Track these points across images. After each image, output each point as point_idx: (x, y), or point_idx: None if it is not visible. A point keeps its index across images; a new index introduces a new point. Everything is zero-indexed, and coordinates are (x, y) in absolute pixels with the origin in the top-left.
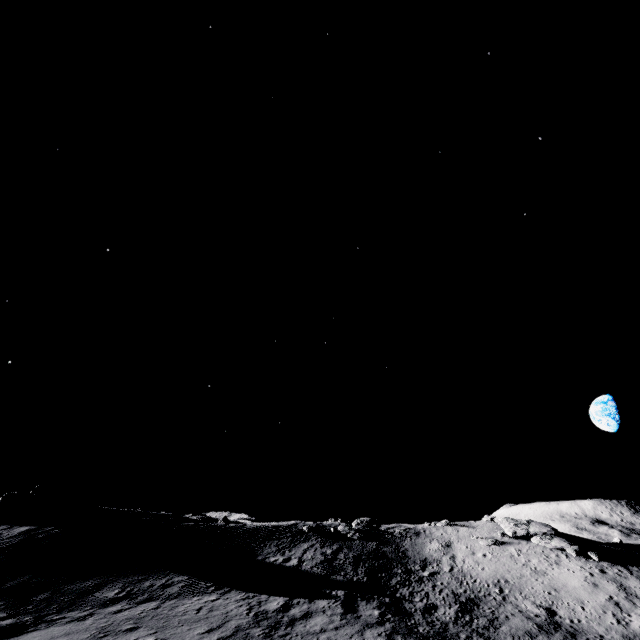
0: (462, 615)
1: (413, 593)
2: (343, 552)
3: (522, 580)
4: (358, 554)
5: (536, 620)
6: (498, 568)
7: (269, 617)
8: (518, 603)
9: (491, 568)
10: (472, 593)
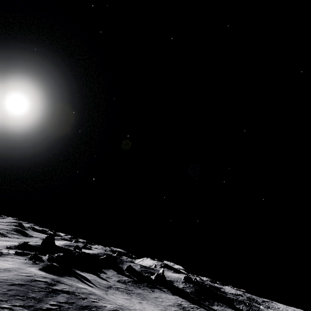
0: None
1: None
2: (250, 309)
3: None
4: None
5: None
6: None
7: None
8: None
9: None
10: None
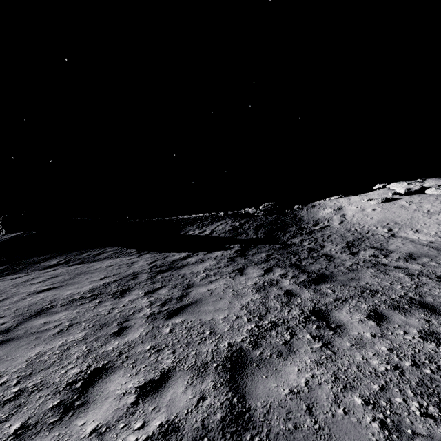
0: (348, 250)
1: (303, 240)
2: (248, 223)
3: (413, 220)
4: (261, 223)
5: (432, 246)
6: (387, 216)
7: (165, 265)
8: (409, 236)
9: (380, 217)
10: (360, 235)
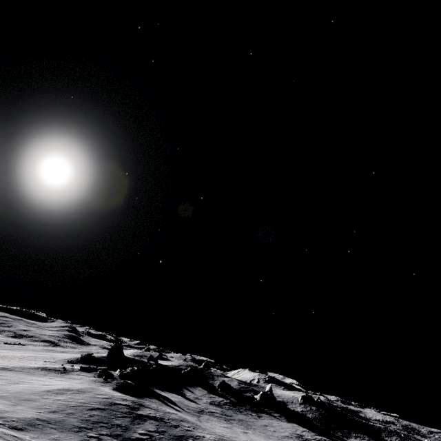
0: None
1: None
2: None
3: None
4: None
5: None
6: None
7: None
8: None
9: None
10: None
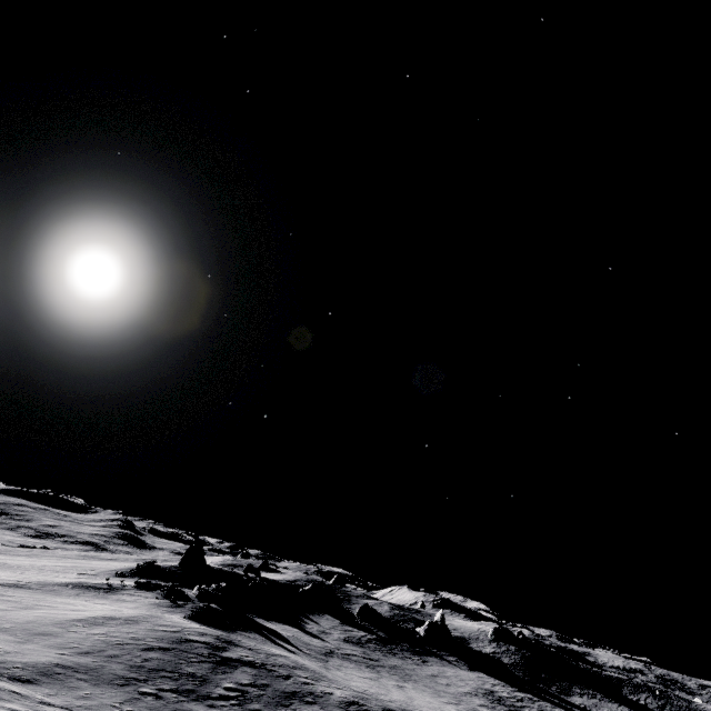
0: None
1: None
2: (668, 706)
3: None
4: (677, 710)
5: None
6: None
7: None
8: None
9: None
10: None
